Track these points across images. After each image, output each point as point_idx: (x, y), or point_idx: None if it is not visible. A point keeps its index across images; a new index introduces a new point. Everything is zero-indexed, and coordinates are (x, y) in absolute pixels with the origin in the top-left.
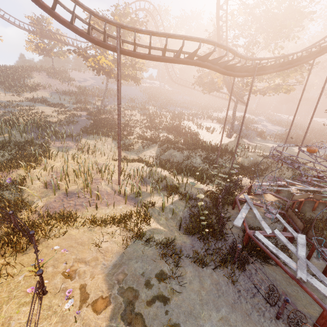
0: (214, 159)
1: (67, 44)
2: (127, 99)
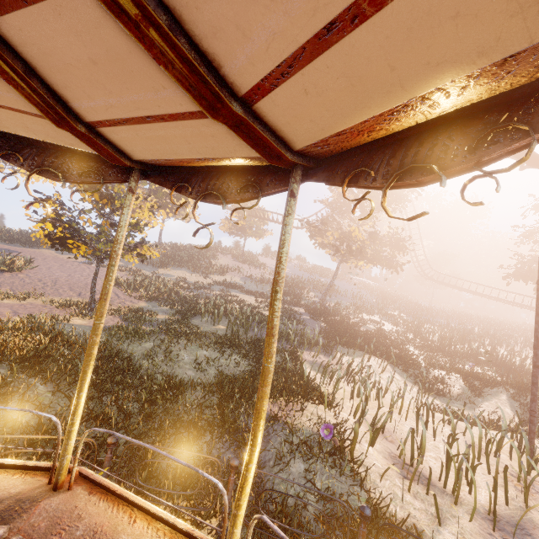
0: None
1: (275, 222)
2: (349, 296)
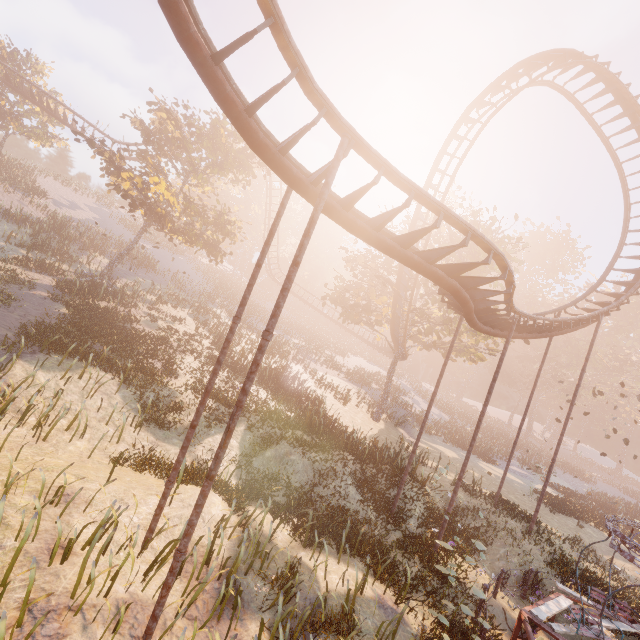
0: (384, 490)
1: (68, 125)
2: (169, 278)
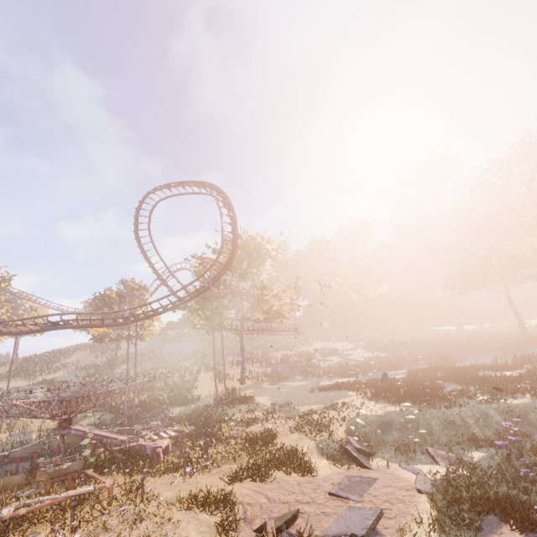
0: (141, 415)
1: None
2: (164, 358)
